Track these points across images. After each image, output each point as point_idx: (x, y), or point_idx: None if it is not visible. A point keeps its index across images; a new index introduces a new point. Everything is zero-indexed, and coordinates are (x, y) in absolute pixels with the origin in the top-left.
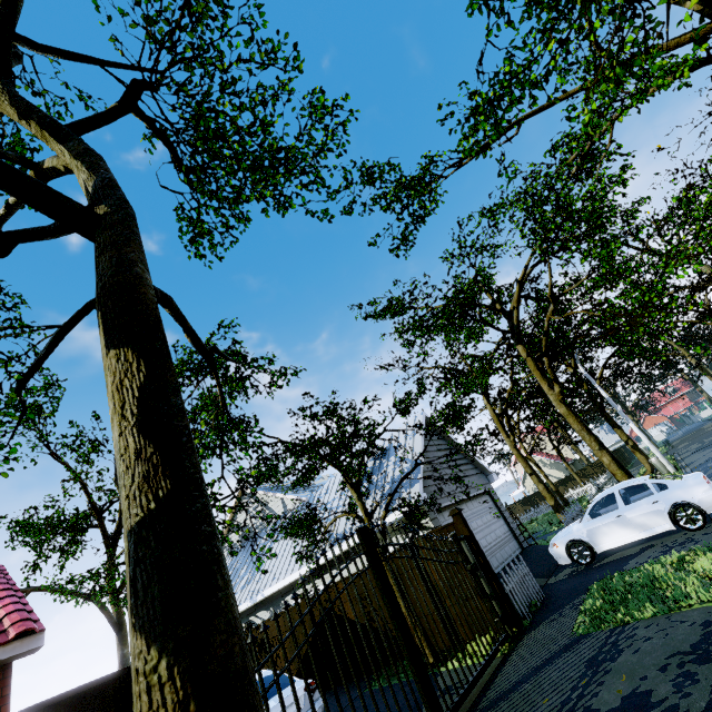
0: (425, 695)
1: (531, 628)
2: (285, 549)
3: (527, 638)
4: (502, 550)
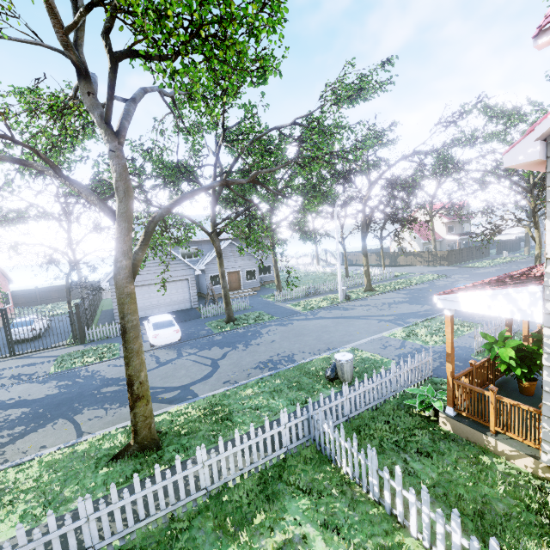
0: (9, 350)
1: (86, 344)
2: None
3: (75, 347)
4: (170, 306)
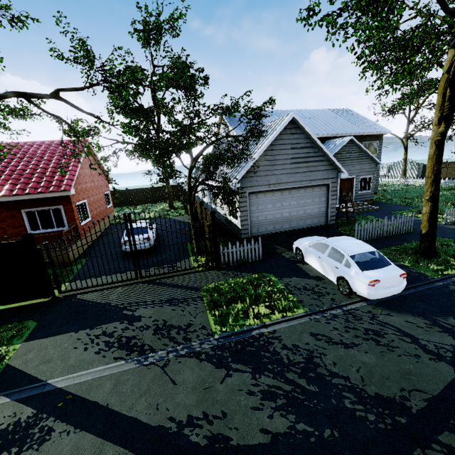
0: (134, 270)
1: (221, 269)
2: None
3: (210, 272)
4: (302, 221)
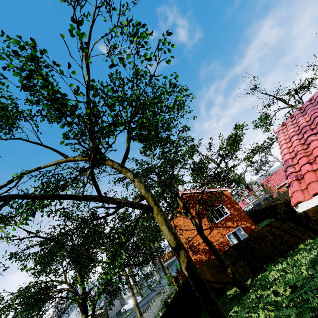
0: None
1: None
2: (75, 314)
3: None
4: (117, 309)
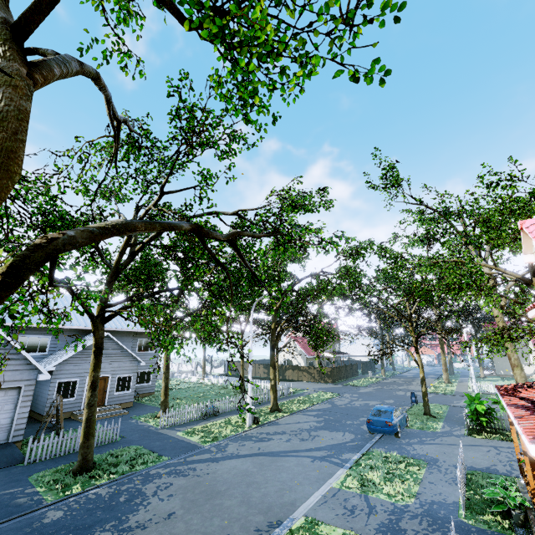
0: None
1: None
2: None
3: None
4: None
